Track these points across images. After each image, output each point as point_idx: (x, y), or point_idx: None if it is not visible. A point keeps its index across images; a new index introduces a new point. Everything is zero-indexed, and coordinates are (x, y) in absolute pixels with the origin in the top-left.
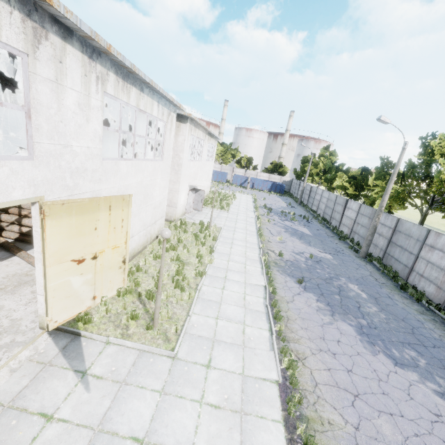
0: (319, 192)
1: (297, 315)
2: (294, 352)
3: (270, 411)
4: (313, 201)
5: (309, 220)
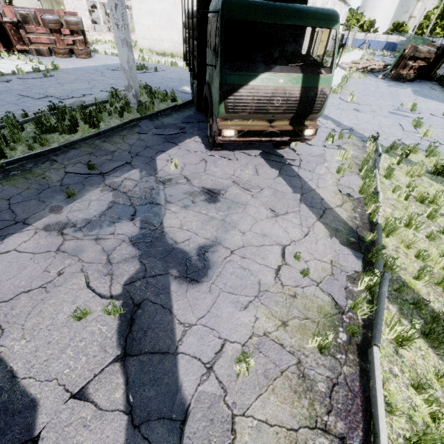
0: None
1: None
2: None
3: None
4: None
5: None
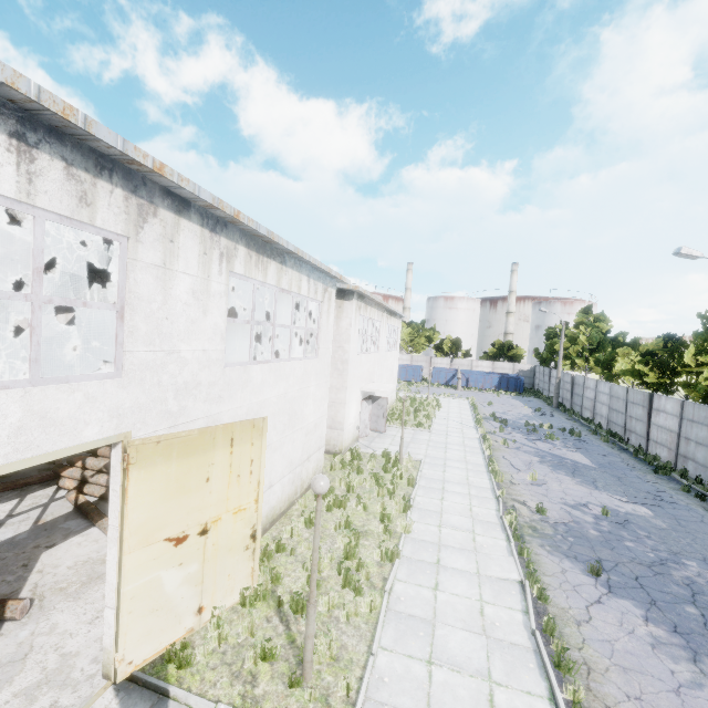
0: (590, 385)
1: (608, 658)
2: None
3: None
4: (582, 401)
5: (583, 437)
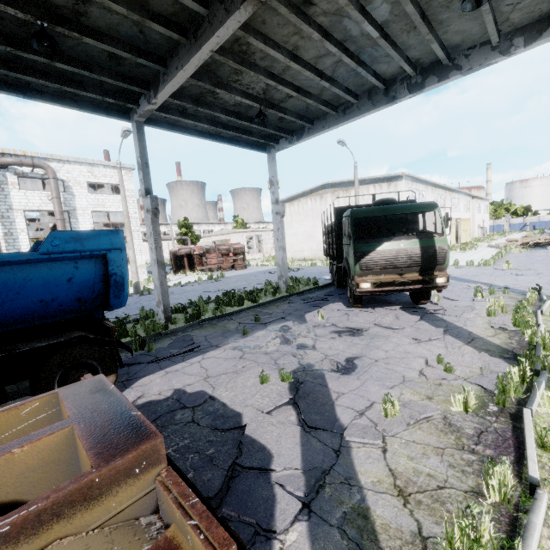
0: None
1: None
2: None
3: None
4: None
5: None
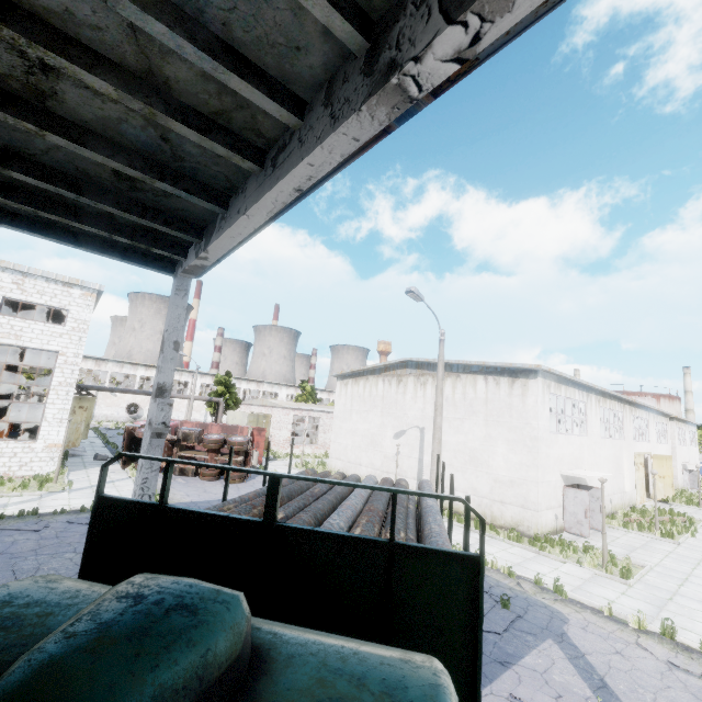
0: None
1: None
2: None
3: None
4: None
5: None
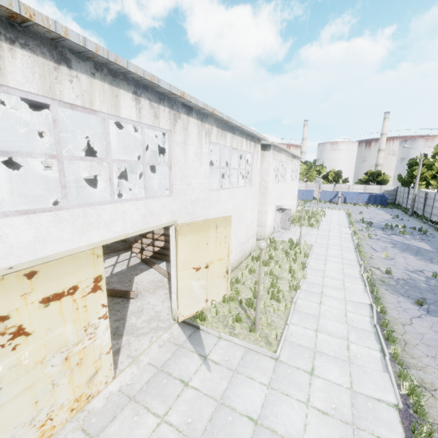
0: None
1: (419, 340)
2: (417, 379)
3: (389, 434)
4: (432, 209)
5: (428, 233)
